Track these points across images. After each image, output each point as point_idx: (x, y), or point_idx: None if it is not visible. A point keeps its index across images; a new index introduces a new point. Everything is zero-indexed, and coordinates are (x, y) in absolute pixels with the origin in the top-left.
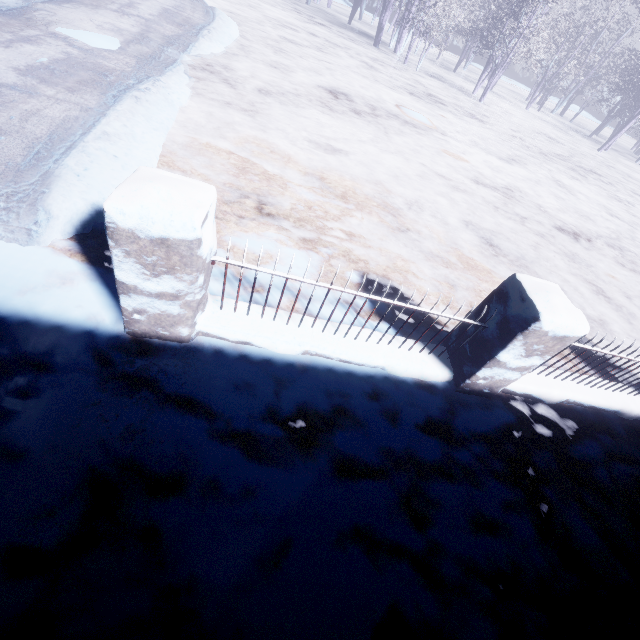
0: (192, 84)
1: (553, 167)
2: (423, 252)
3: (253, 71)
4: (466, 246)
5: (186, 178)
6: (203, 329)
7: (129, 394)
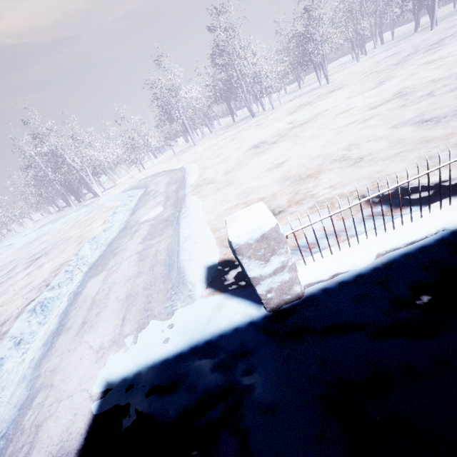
0: (197, 196)
1: (412, 62)
2: (385, 159)
3: (215, 171)
4: (409, 135)
5: (247, 207)
6: (305, 282)
7: (299, 342)
